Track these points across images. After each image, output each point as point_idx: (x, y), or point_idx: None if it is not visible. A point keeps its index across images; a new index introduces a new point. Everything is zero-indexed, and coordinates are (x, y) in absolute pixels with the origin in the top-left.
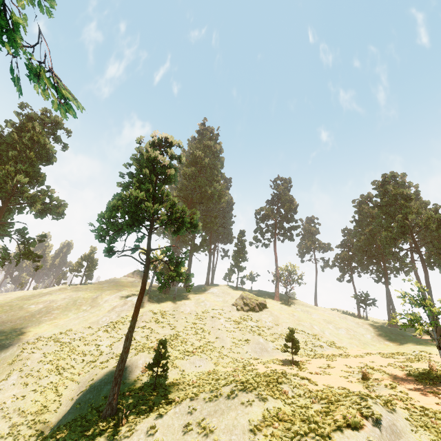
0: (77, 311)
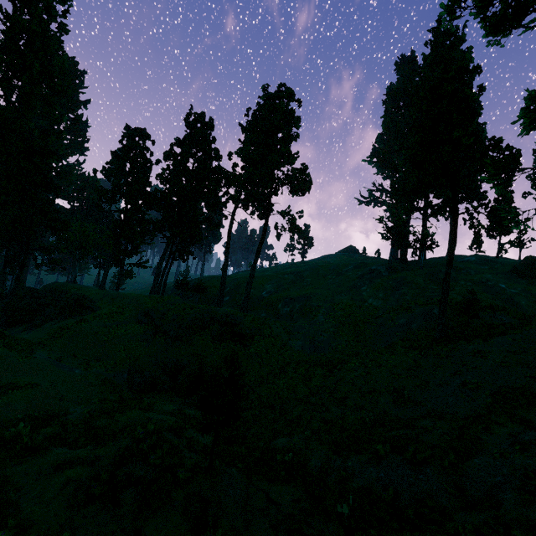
0: (325, 279)
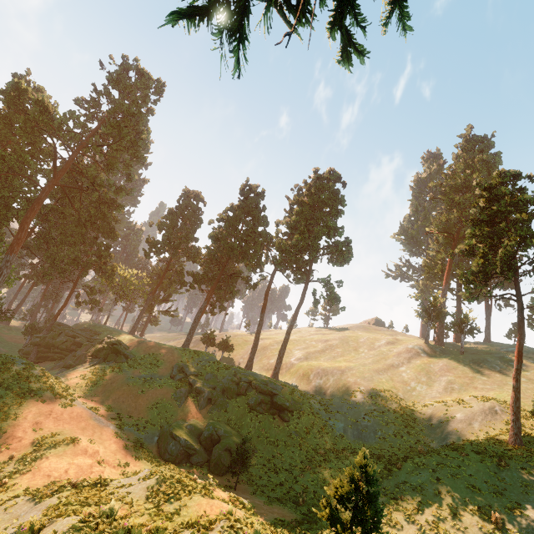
0: (356, 352)
